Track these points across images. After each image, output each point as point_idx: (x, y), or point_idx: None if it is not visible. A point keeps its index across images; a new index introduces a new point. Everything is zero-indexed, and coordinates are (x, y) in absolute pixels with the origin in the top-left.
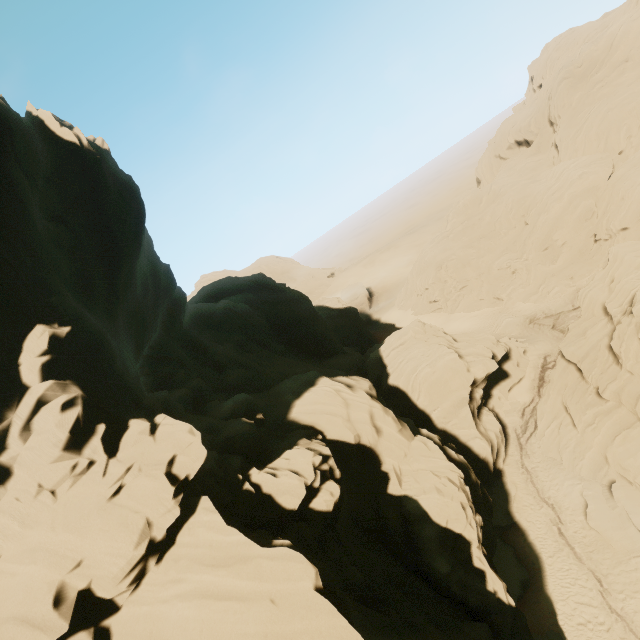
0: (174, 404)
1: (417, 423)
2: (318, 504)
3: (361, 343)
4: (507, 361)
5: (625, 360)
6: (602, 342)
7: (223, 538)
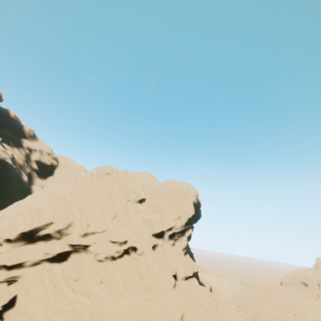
0: None
1: None
2: None
3: None
4: None
5: None
6: None
7: (198, 285)
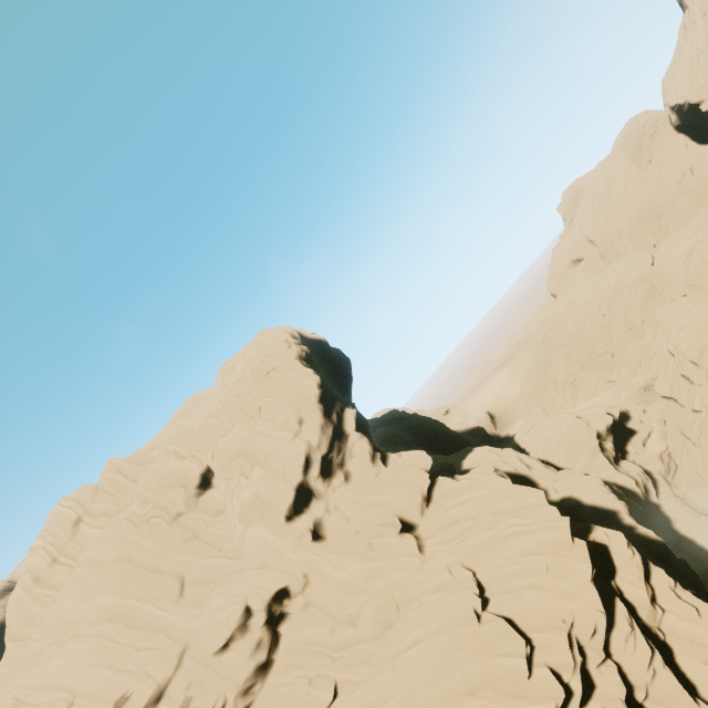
0: None
1: None
2: None
3: None
4: (629, 421)
5: (692, 378)
6: (676, 373)
7: (456, 485)
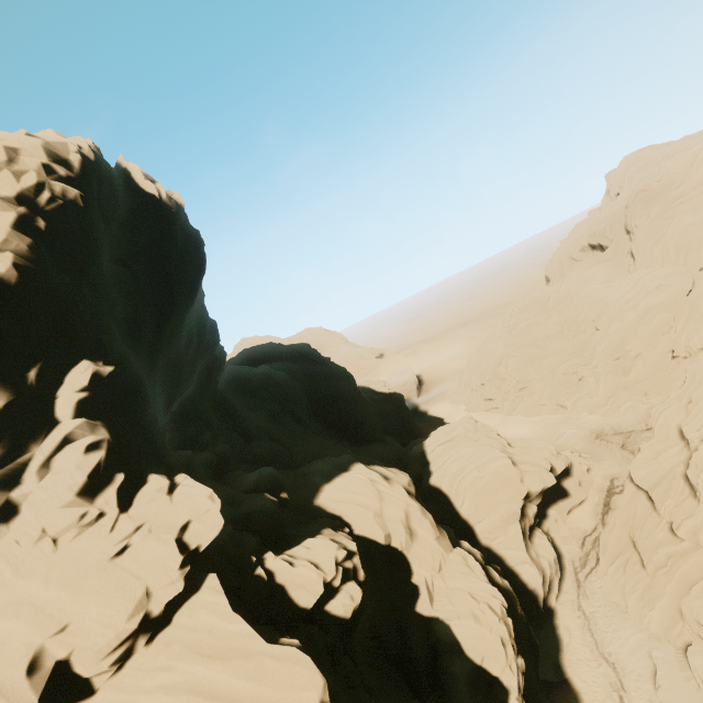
0: (196, 466)
1: (458, 535)
2: (335, 607)
3: (404, 434)
4: (567, 477)
5: None
6: (677, 469)
7: (225, 625)
